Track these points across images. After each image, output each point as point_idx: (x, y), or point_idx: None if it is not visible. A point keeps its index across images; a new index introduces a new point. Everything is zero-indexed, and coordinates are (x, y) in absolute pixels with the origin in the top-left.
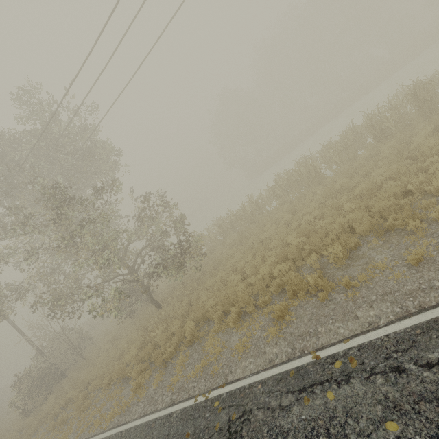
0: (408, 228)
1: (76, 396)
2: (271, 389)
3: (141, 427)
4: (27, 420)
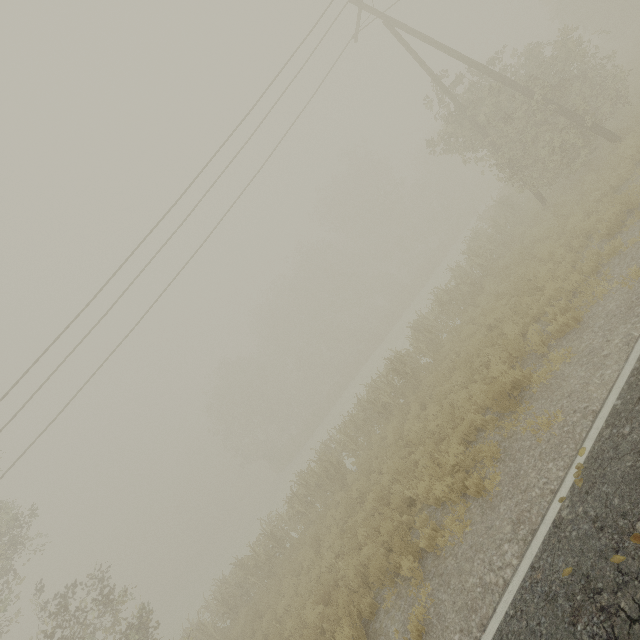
0: (403, 573)
1: None
2: None
3: None
4: None
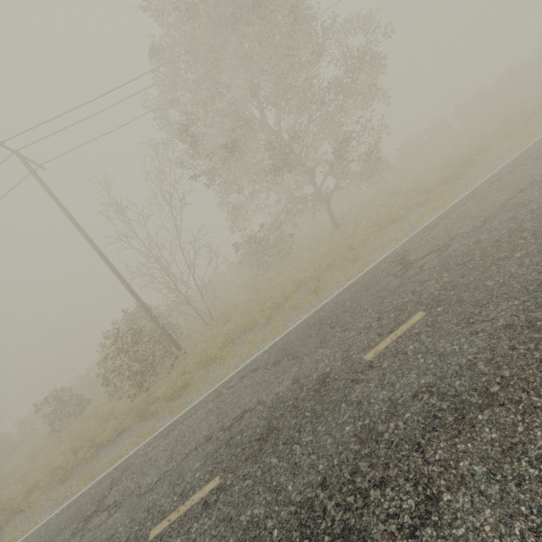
0: None
1: (314, 270)
2: None
3: (521, 153)
4: (174, 372)
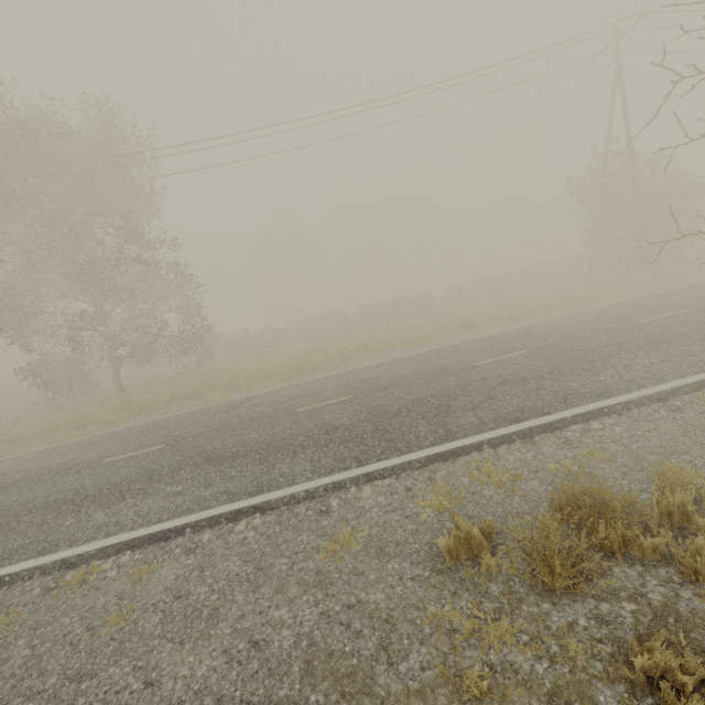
0: (375, 346)
1: None
2: (274, 390)
3: (138, 424)
4: None
